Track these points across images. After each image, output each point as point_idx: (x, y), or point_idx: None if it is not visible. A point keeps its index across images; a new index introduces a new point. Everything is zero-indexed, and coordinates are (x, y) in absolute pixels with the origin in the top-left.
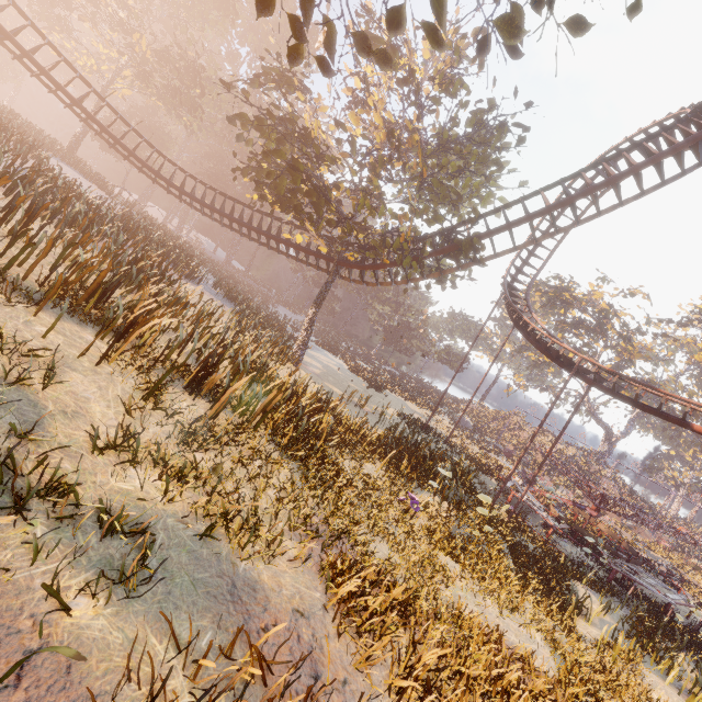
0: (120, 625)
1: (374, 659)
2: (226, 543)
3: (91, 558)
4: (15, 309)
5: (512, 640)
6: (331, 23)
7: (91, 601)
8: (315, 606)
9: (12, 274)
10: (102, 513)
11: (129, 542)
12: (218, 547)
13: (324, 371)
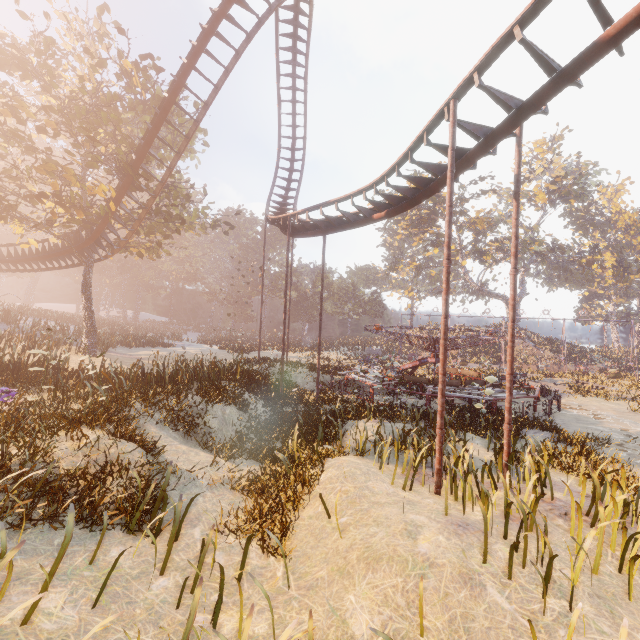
0: None
1: None
2: None
3: None
4: None
5: None
6: None
7: None
8: None
9: None
10: None
11: None
12: None
13: (163, 355)
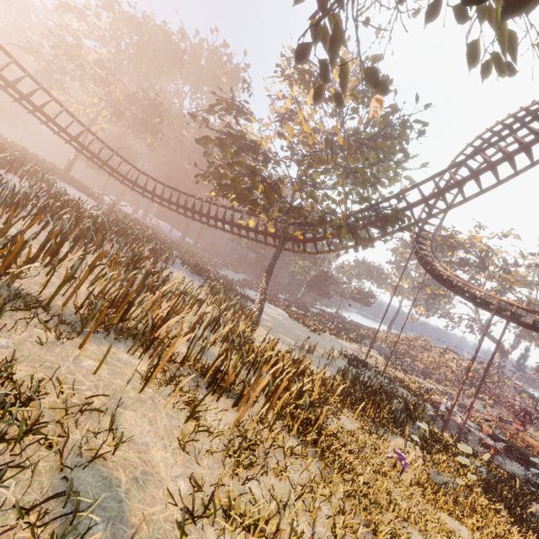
0: None
1: None
2: None
3: None
4: (63, 346)
5: None
6: (346, 64)
7: None
8: None
9: (53, 304)
10: None
11: None
12: None
13: (274, 323)
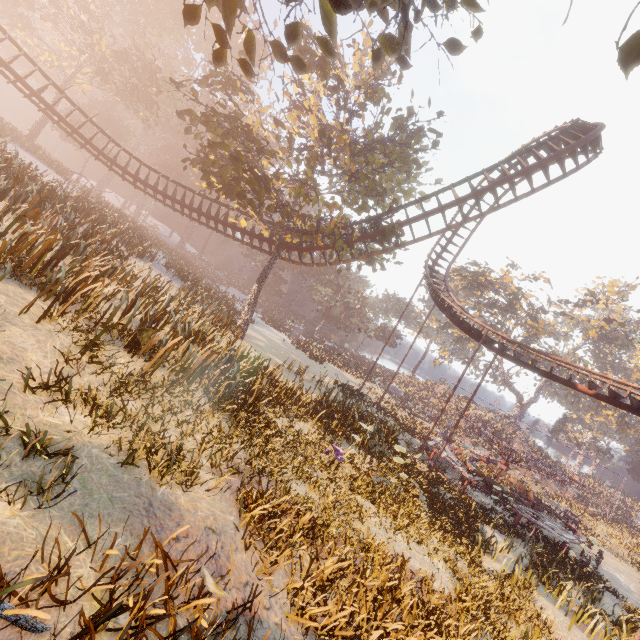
0: (35, 525)
1: (274, 565)
2: (148, 472)
3: (13, 473)
4: None
5: (417, 567)
6: (251, 33)
7: (9, 505)
8: (228, 526)
9: None
10: (27, 437)
11: (52, 464)
12: (140, 475)
13: (267, 344)
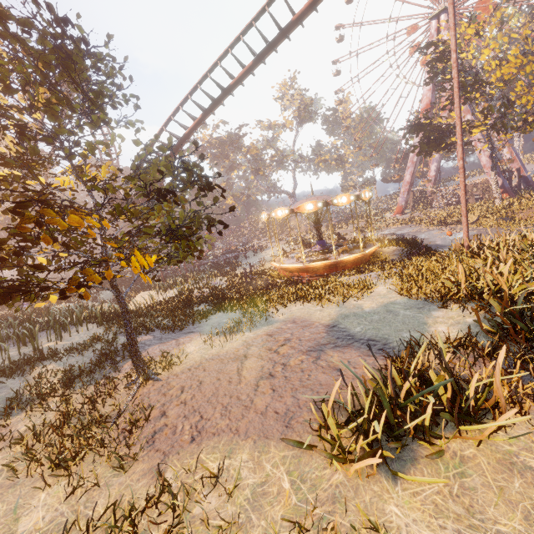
0: None
1: None
2: None
3: None
4: None
5: None
6: None
7: None
8: None
9: None
10: None
11: None
12: None
13: None
